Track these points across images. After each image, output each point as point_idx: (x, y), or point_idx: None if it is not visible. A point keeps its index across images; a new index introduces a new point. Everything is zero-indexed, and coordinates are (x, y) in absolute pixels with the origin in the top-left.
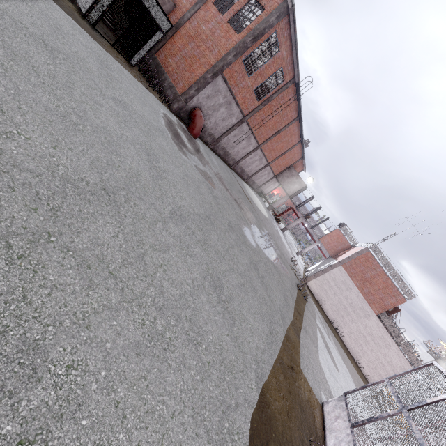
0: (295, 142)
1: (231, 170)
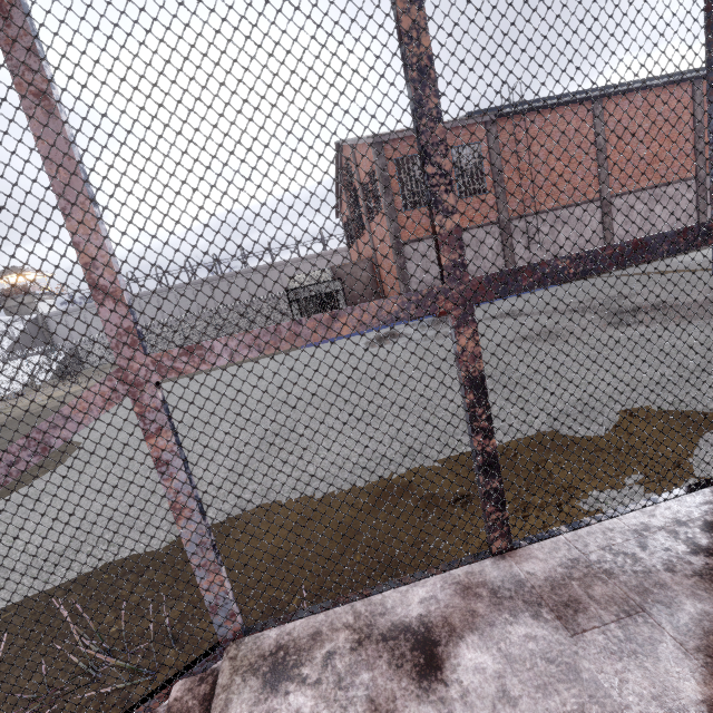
0: (684, 97)
1: (606, 274)
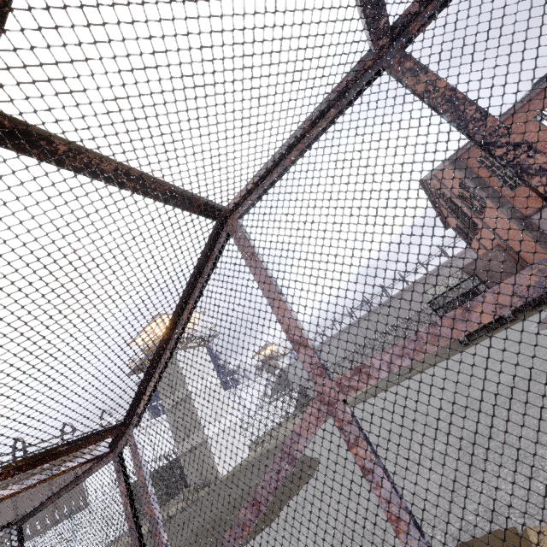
0: None
1: None
